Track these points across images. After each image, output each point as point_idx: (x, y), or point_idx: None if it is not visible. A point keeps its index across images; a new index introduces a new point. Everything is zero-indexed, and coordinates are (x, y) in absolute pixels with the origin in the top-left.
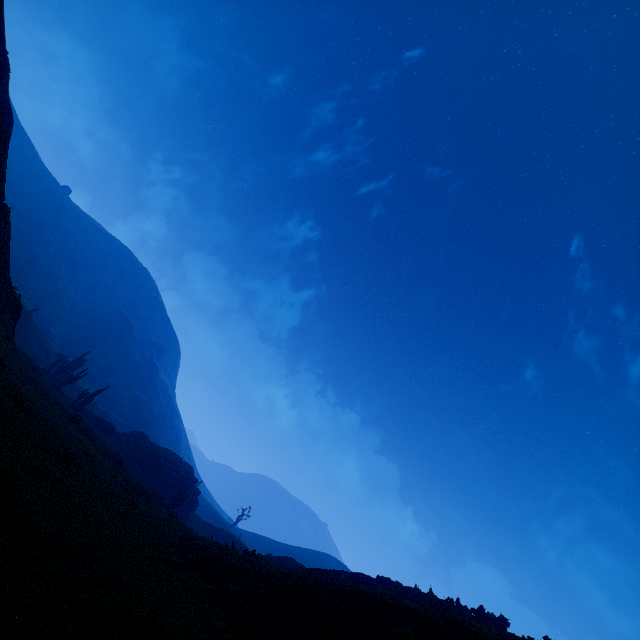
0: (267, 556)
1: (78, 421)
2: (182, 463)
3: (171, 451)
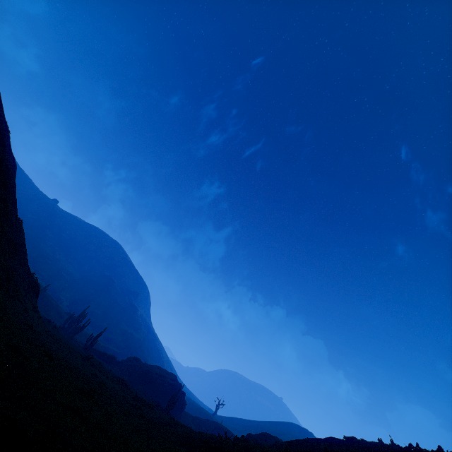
0: (248, 436)
1: (90, 359)
2: (168, 374)
3: (158, 366)
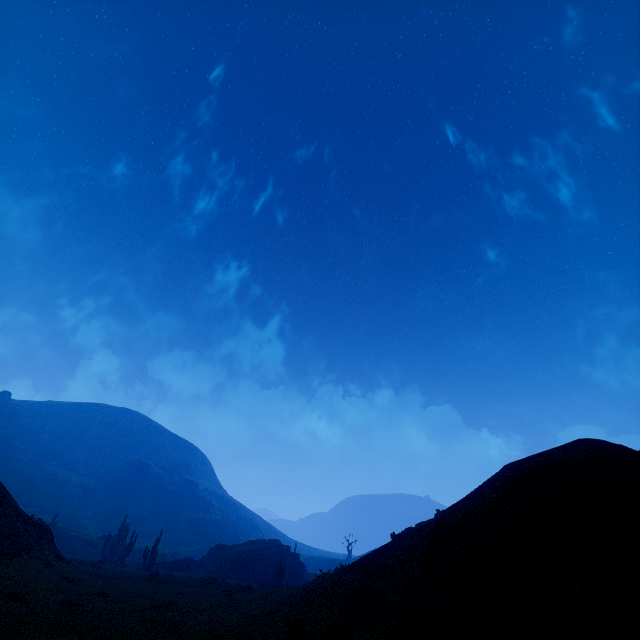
0: None
1: (157, 577)
2: (267, 543)
3: (251, 541)
